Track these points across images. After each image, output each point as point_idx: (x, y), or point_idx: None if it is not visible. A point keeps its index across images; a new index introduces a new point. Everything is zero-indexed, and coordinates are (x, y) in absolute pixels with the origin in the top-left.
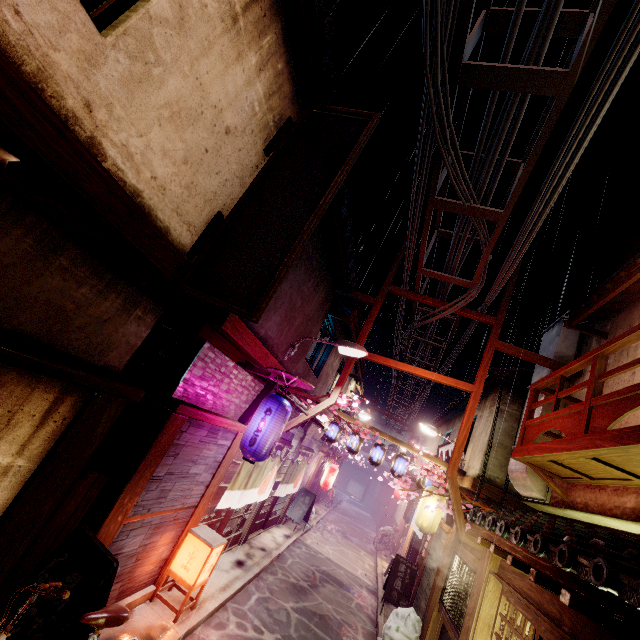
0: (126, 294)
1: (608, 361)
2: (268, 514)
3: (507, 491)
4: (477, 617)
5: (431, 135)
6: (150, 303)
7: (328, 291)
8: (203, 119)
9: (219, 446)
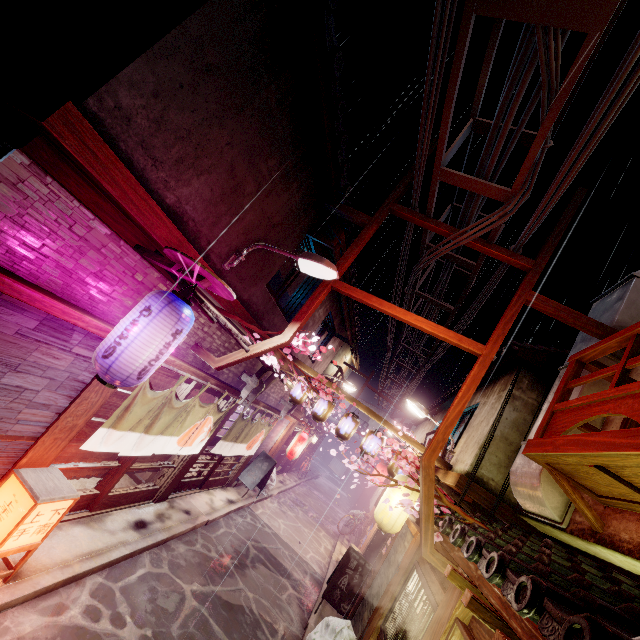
0: None
1: None
2: (209, 473)
3: (502, 499)
4: None
5: None
6: None
7: (308, 197)
8: None
9: (79, 357)
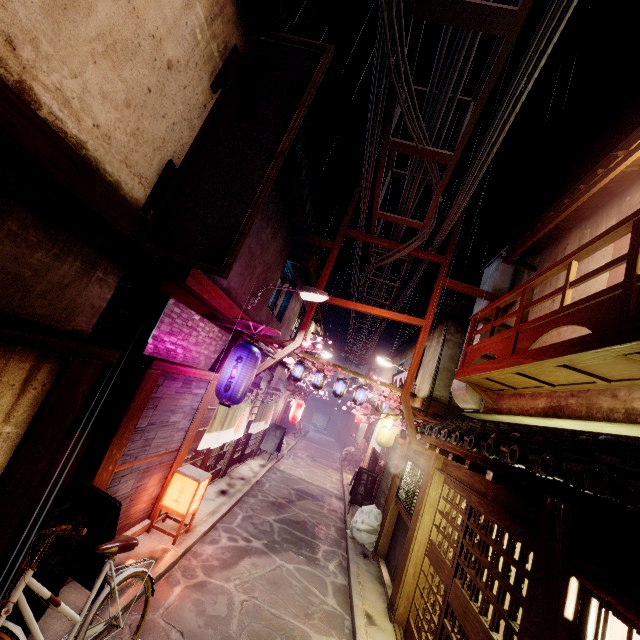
0: (84, 256)
1: (535, 291)
2: (243, 449)
3: (450, 406)
4: (425, 502)
5: (386, 71)
6: (110, 263)
7: (286, 237)
8: (141, 52)
9: (194, 395)
